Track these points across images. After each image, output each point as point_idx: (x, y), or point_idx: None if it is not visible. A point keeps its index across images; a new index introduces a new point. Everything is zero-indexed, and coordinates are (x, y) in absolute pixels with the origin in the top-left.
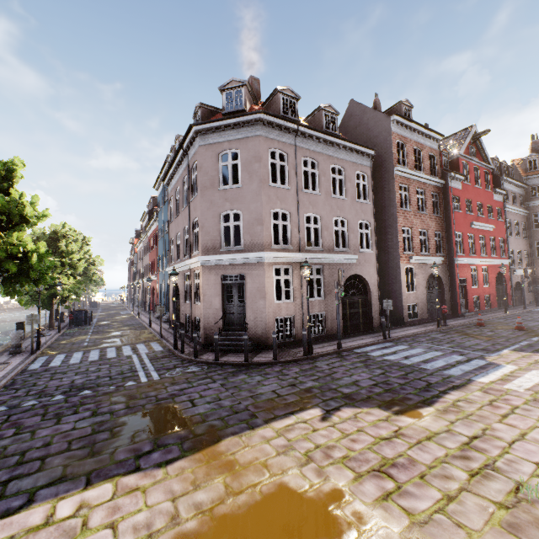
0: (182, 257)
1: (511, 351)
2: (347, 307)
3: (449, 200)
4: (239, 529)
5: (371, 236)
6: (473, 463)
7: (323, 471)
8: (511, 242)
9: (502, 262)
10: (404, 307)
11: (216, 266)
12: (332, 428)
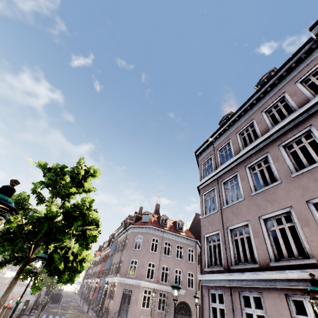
0: (113, 274)
1: None
2: None
3: None
4: None
5: (194, 280)
6: None
7: None
8: None
9: None
10: None
11: (123, 283)
12: None
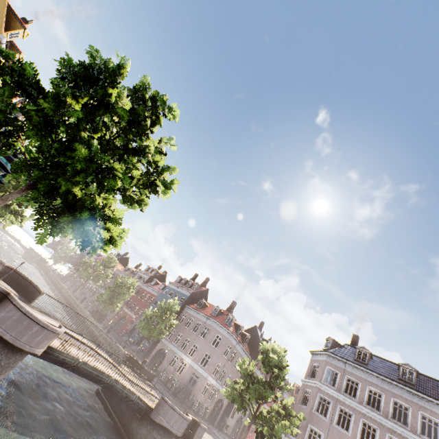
0: (178, 345)
1: None
2: (213, 409)
3: None
4: None
5: None
6: None
7: None
8: None
9: None
10: (226, 423)
11: (194, 367)
12: None
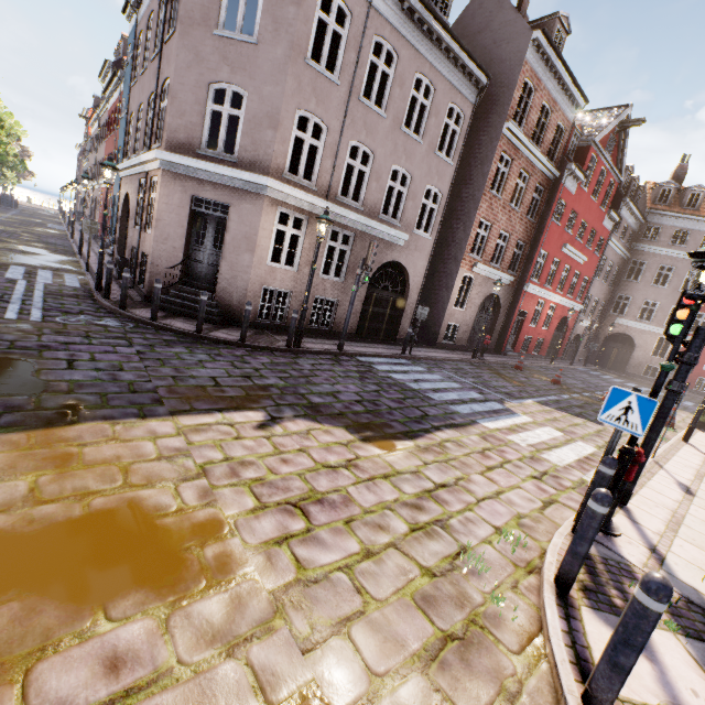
0: (140, 149)
1: (535, 403)
2: (371, 303)
3: (553, 204)
4: (4, 556)
5: (437, 215)
6: (424, 516)
7: (213, 492)
8: (595, 285)
9: (574, 306)
10: (444, 325)
11: (185, 177)
12: (265, 440)
